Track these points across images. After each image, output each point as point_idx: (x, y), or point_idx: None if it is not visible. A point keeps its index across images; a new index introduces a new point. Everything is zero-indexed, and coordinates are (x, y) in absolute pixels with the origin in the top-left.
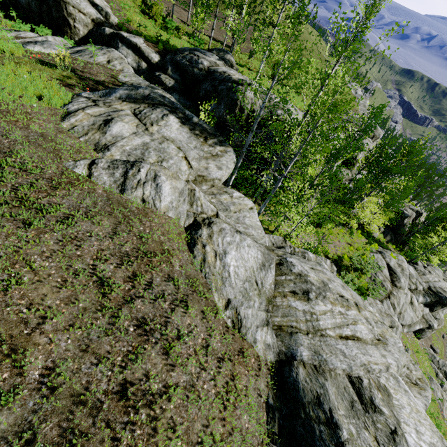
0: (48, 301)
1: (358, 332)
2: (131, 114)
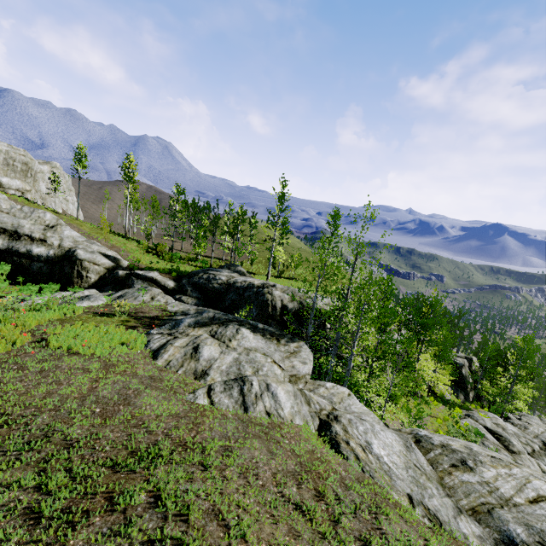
0: (279, 539)
1: (539, 489)
2: (209, 336)
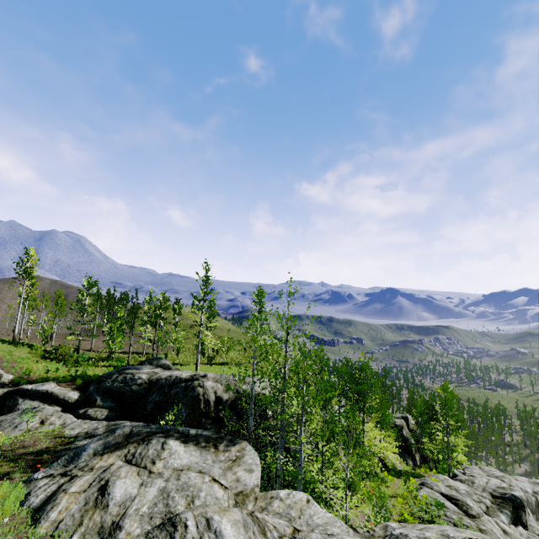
0: None
1: None
2: (124, 463)
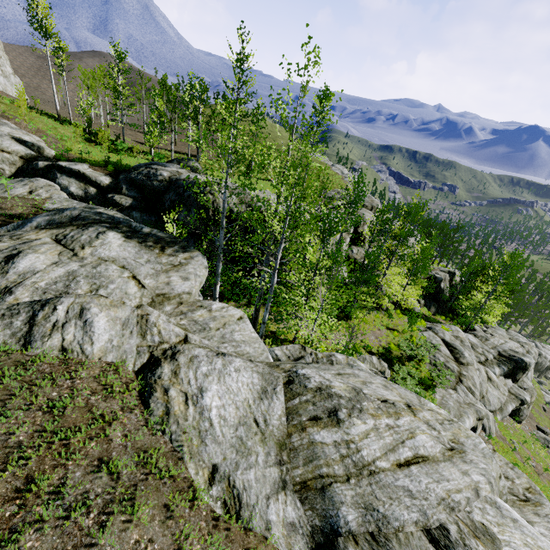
0: None
1: (420, 447)
2: (51, 241)
